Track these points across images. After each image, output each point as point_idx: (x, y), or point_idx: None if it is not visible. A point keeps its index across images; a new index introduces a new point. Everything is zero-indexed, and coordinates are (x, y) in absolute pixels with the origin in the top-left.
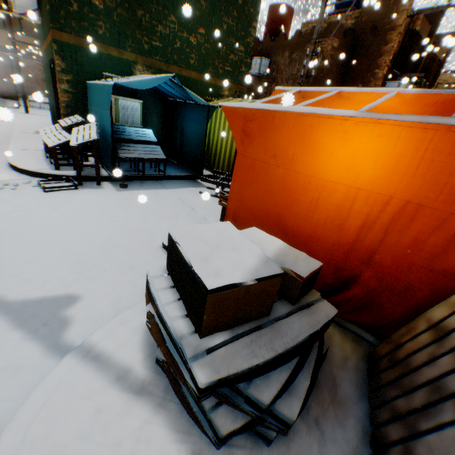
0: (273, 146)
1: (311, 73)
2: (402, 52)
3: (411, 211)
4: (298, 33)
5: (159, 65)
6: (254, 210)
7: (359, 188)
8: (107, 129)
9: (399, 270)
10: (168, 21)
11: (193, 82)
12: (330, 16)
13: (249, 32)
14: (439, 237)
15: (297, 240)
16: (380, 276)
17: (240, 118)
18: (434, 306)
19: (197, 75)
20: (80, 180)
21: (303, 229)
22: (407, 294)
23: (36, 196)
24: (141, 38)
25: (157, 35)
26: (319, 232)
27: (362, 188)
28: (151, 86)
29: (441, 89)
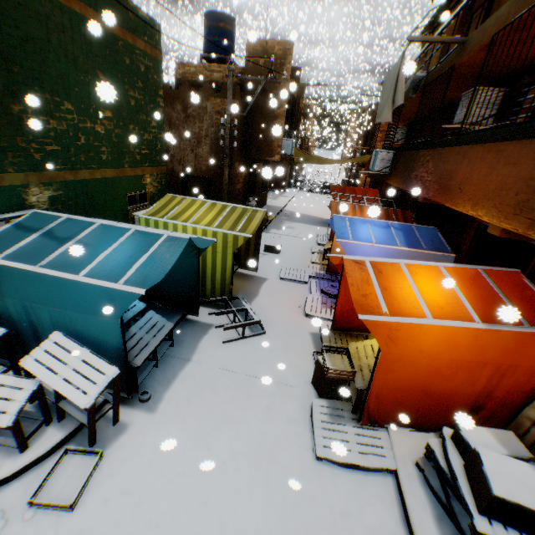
0: (419, 346)
1: (218, 133)
2: (286, 111)
3: (512, 369)
4: (187, 84)
5: (63, 174)
6: (399, 387)
7: (484, 363)
8: (101, 338)
9: (505, 395)
10: (63, 110)
11: (111, 181)
12: (202, 57)
13: (157, 102)
14: (523, 377)
15: (439, 397)
16: (496, 402)
17: (385, 328)
18: (524, 407)
19: (113, 171)
20: (93, 440)
21: (444, 390)
22: (510, 406)
23: (79, 532)
24: (27, 145)
25: (51, 134)
26: (457, 389)
27: (486, 362)
28: (168, 263)
29: (464, 265)
